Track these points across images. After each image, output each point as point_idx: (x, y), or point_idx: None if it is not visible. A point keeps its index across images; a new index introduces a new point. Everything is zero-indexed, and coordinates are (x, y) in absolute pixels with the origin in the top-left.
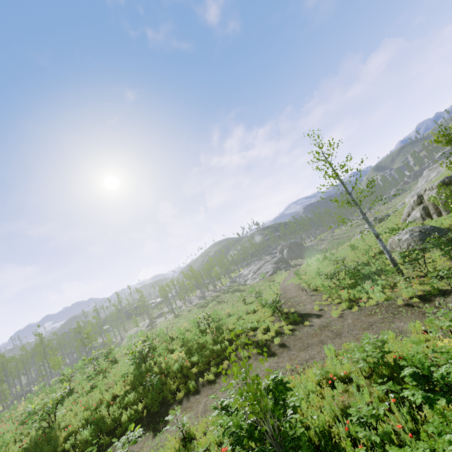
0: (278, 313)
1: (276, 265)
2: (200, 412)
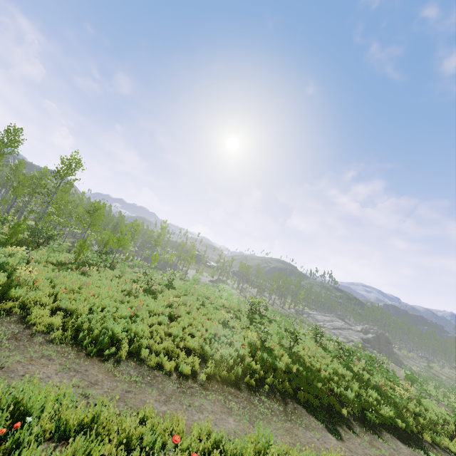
0: None
1: (363, 342)
2: None
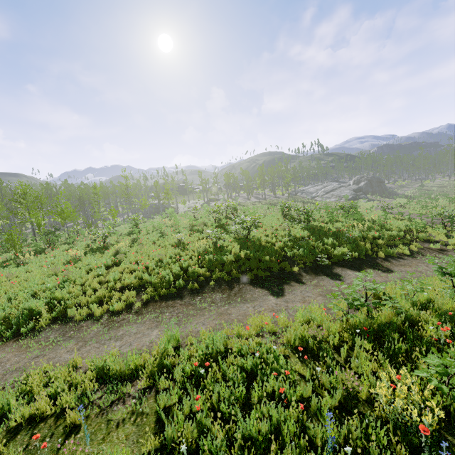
0: (452, 227)
1: (355, 192)
2: (432, 270)
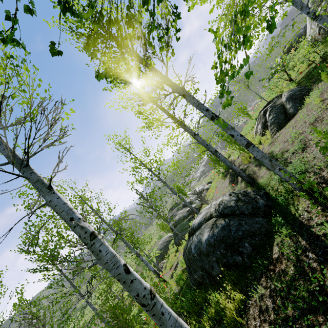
0: None
1: (204, 168)
2: None
